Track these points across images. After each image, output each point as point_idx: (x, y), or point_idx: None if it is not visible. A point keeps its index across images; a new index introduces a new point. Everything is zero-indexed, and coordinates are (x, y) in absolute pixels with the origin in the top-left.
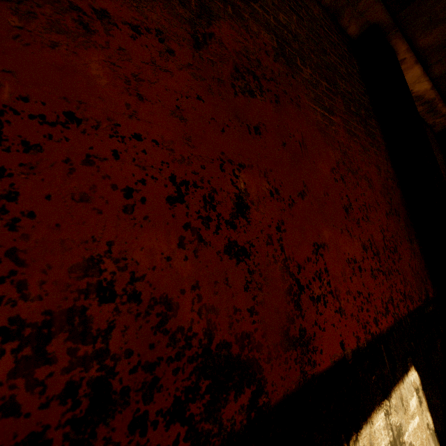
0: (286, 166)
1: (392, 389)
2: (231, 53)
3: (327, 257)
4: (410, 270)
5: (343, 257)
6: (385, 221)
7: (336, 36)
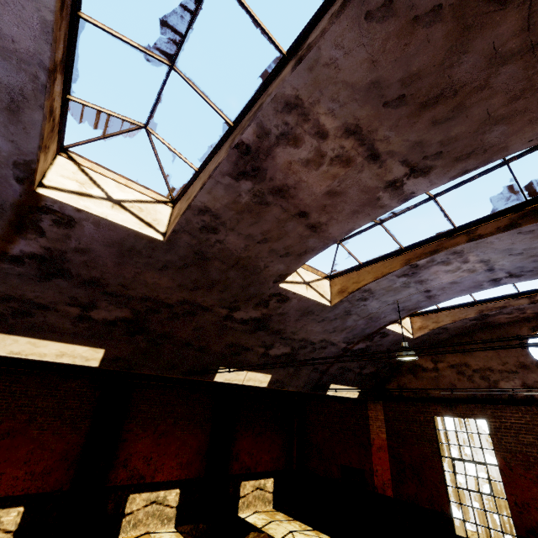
0: (4, 455)
1: (7, 508)
2: (3, 430)
3: (4, 475)
4: (55, 480)
5: (12, 475)
6: (51, 463)
7: (87, 387)
